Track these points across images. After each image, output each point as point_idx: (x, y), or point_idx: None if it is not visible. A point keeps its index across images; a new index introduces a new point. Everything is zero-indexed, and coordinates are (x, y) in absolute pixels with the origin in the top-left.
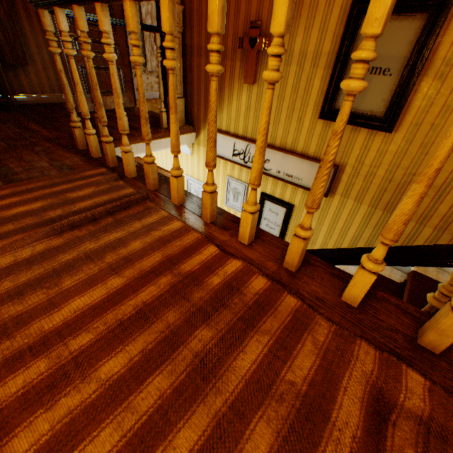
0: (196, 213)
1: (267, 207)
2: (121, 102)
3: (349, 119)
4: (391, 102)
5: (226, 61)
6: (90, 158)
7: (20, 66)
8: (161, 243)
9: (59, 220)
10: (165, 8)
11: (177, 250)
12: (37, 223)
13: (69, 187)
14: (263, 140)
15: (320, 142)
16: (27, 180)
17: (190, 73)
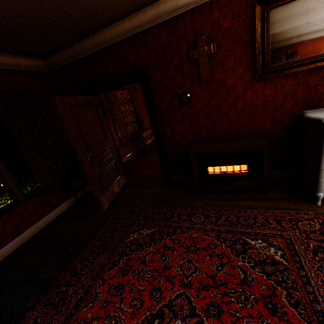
0: None
1: None
2: None
3: None
4: None
5: None
6: None
7: None
8: None
9: None
10: None
11: None
12: None
13: None
14: None
15: None
16: None
17: None
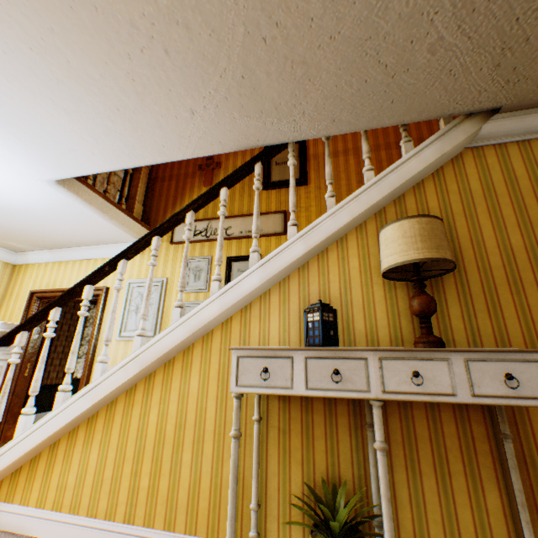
0: None
1: (236, 269)
2: None
3: (282, 183)
4: (300, 171)
5: (187, 179)
6: None
7: None
8: None
9: None
10: None
11: None
12: None
13: None
14: None
15: (268, 203)
16: None
17: (153, 192)
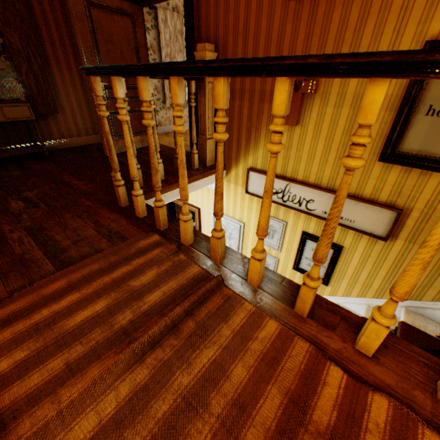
0: (282, 299)
1: (310, 247)
2: (186, 172)
3: (419, 163)
4: None
5: (263, 103)
6: (135, 218)
7: (50, 115)
8: (268, 366)
9: (132, 330)
10: (282, 90)
11: (293, 378)
12: (108, 338)
13: (129, 270)
14: (432, 254)
15: (378, 184)
16: (80, 261)
17: None
